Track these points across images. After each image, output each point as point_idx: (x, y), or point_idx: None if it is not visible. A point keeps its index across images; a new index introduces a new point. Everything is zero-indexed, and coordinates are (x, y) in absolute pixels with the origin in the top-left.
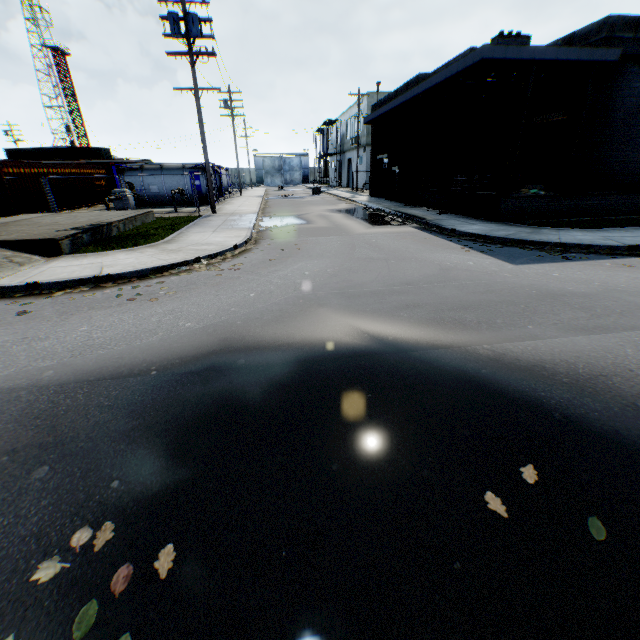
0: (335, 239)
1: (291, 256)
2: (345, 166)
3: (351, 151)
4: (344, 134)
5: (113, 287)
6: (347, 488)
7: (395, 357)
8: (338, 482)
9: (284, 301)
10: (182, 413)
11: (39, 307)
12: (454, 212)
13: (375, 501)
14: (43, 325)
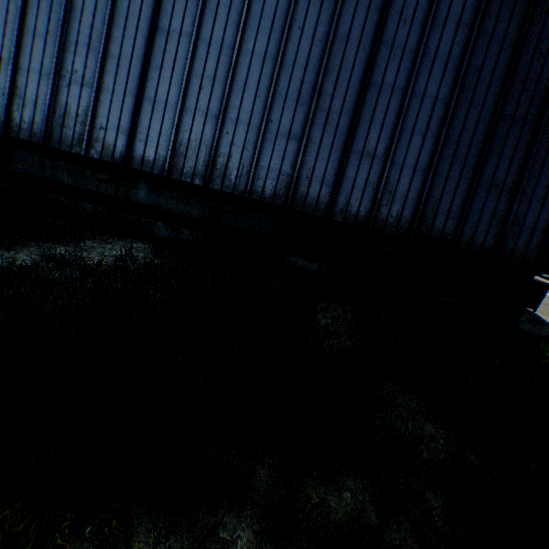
0: None
1: None
2: None
3: None
4: None
5: None
6: None
7: None
8: None
9: None
10: None
11: None
12: None
13: None
14: None
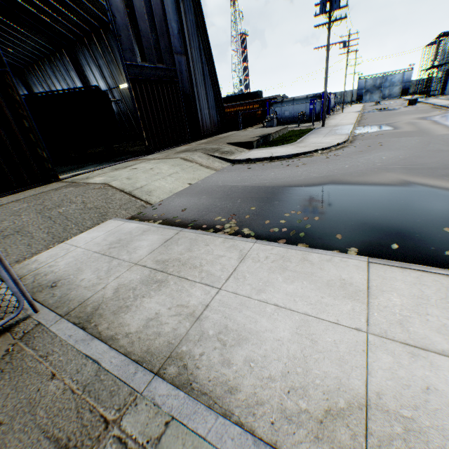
0: (414, 139)
1: (374, 149)
2: None
3: None
4: None
5: (277, 161)
6: (379, 218)
7: (425, 192)
8: (376, 217)
9: (365, 169)
10: (316, 197)
11: (253, 167)
12: None
13: (390, 222)
14: (257, 172)
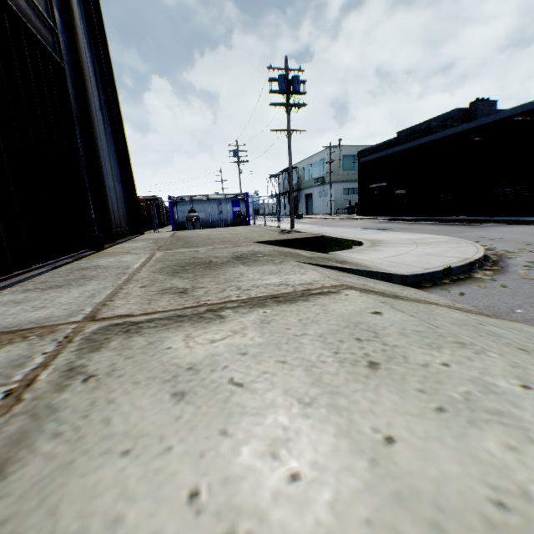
0: (492, 233)
1: (528, 242)
2: (303, 199)
3: (311, 188)
4: (301, 176)
5: (504, 269)
6: None
7: None
8: None
9: None
10: None
11: (533, 287)
12: (501, 215)
13: None
14: None
